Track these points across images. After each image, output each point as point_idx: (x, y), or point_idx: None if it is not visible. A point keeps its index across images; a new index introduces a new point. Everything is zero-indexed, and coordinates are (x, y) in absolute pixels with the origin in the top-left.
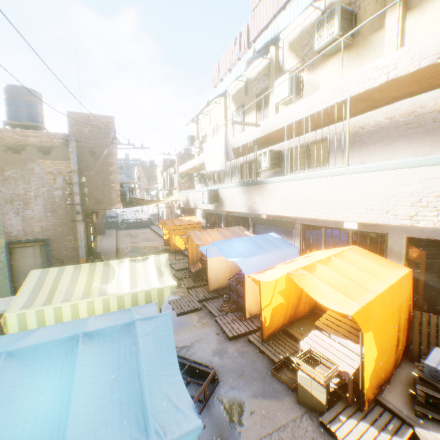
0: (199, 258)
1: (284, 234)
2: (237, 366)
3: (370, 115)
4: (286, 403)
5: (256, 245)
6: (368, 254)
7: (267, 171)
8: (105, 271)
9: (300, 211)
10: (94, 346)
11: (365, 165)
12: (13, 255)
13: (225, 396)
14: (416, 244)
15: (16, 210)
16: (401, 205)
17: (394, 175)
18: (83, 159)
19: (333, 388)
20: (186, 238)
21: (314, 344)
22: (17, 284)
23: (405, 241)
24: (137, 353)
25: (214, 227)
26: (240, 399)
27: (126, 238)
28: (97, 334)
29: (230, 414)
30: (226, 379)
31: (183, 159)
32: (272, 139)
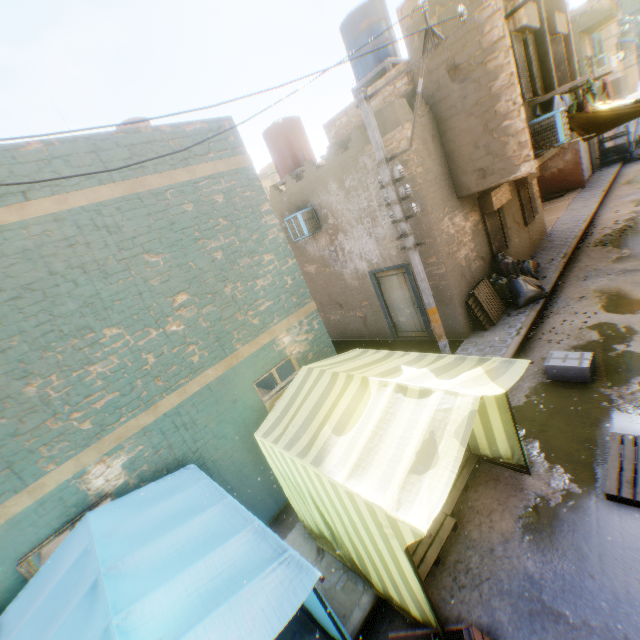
0: None
1: None
2: None
3: None
4: None
5: None
6: None
7: None
8: (355, 400)
9: None
10: None
11: None
12: (381, 286)
13: None
14: None
15: (366, 231)
16: None
17: None
18: (440, 96)
19: None
20: None
21: None
22: (394, 319)
23: None
24: None
25: None
26: None
27: (632, 188)
28: None
29: None
30: None
31: None
32: None
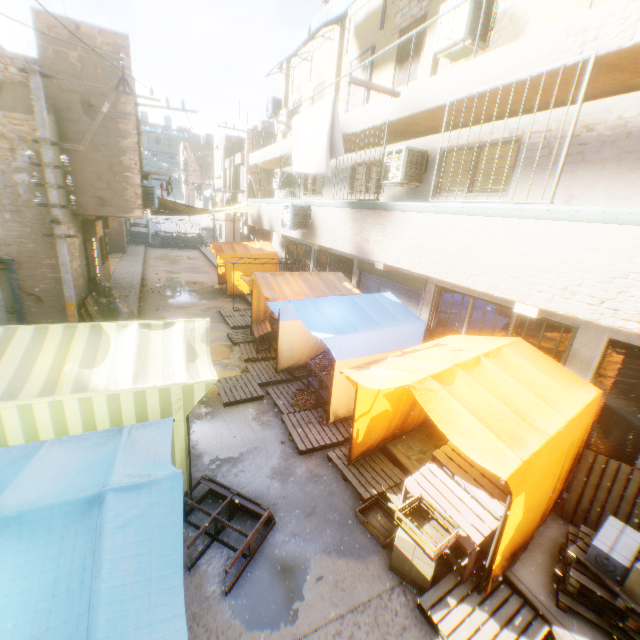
0: (269, 314)
1: (407, 297)
2: (306, 499)
3: (612, 103)
4: (371, 567)
5: (359, 311)
6: (539, 357)
7: (397, 186)
8: (92, 342)
9: (442, 269)
10: (7, 551)
11: (587, 208)
12: None
13: (282, 548)
14: (621, 352)
15: None
16: (631, 295)
17: (637, 237)
18: (71, 116)
19: (445, 553)
20: (250, 282)
21: (427, 485)
22: None
23: (604, 345)
24: (95, 575)
25: (298, 264)
26: (304, 556)
27: (160, 263)
28: (19, 523)
29: (286, 579)
30: (287, 519)
31: (259, 142)
32: (417, 126)
